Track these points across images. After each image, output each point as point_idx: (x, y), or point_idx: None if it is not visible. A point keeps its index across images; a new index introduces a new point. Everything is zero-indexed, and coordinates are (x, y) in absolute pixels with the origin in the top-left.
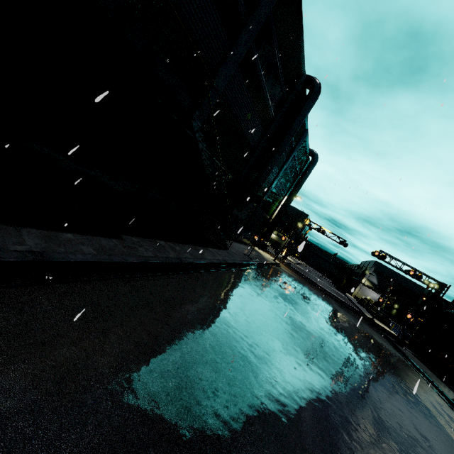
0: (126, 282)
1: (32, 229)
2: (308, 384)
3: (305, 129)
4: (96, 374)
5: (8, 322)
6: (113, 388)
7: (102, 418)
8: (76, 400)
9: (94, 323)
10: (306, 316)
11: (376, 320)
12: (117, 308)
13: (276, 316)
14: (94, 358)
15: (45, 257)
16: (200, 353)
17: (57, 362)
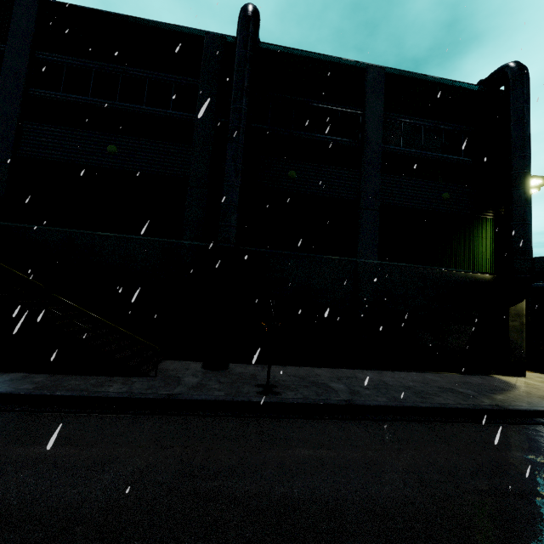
0: None
1: None
2: None
3: (364, 70)
4: None
5: None
6: None
7: None
8: None
9: None
10: None
11: None
12: None
13: None
14: None
15: None
16: None
17: None
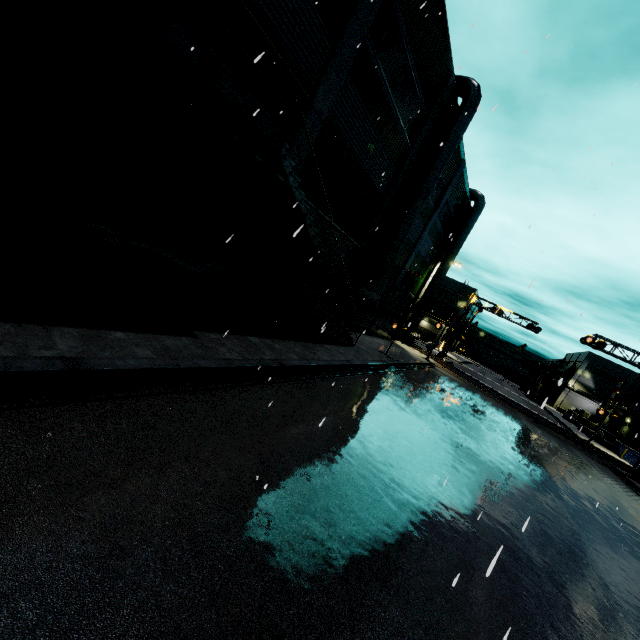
0: (199, 396)
1: (68, 328)
2: (481, 544)
3: (460, 159)
4: (143, 529)
5: (23, 456)
6: (167, 550)
7: (146, 597)
8: (109, 569)
9: (147, 454)
10: (478, 439)
11: (595, 443)
12: (182, 433)
13: (428, 439)
14: (142, 506)
15: (81, 365)
16: (305, 497)
17: (86, 512)
